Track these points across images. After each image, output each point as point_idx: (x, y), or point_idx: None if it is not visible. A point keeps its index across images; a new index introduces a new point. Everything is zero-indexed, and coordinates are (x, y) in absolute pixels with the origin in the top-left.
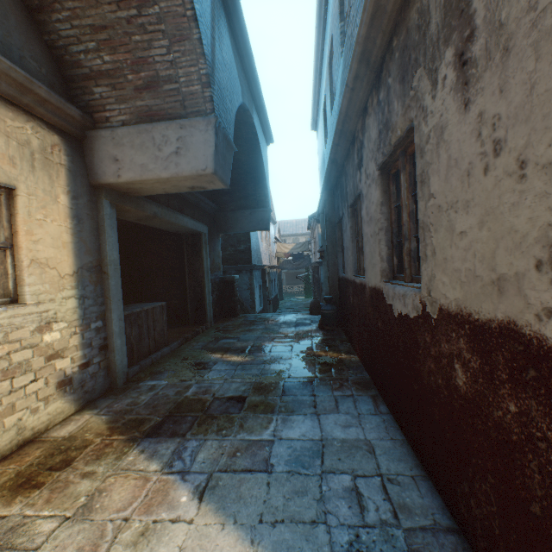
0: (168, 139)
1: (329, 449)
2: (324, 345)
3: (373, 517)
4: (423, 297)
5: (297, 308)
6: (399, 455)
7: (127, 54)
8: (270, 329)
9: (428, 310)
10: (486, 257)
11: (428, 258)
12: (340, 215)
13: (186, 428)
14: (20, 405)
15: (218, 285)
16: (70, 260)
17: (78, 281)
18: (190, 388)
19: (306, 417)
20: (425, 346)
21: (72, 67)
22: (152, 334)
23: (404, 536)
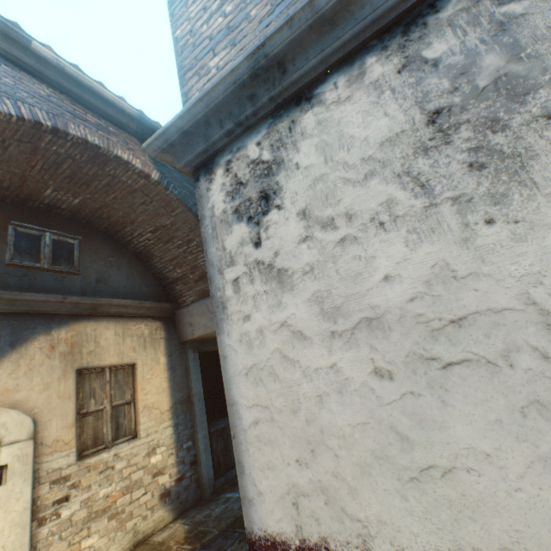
0: None
1: None
2: None
3: None
4: None
5: None
6: None
7: (187, 266)
8: None
9: None
10: None
11: None
12: None
13: (230, 543)
14: (136, 513)
15: None
16: (167, 399)
17: (173, 413)
18: None
19: None
20: None
21: (165, 280)
22: None
23: None
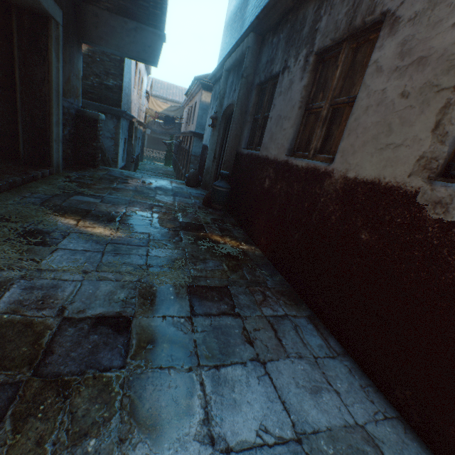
0: None
1: None
2: (217, 227)
3: None
4: None
5: (157, 173)
6: None
7: None
8: (144, 194)
9: None
10: None
11: None
12: (274, 70)
13: None
14: None
15: (73, 118)
16: None
17: None
18: (5, 290)
19: (248, 370)
20: None
21: None
22: None
23: None
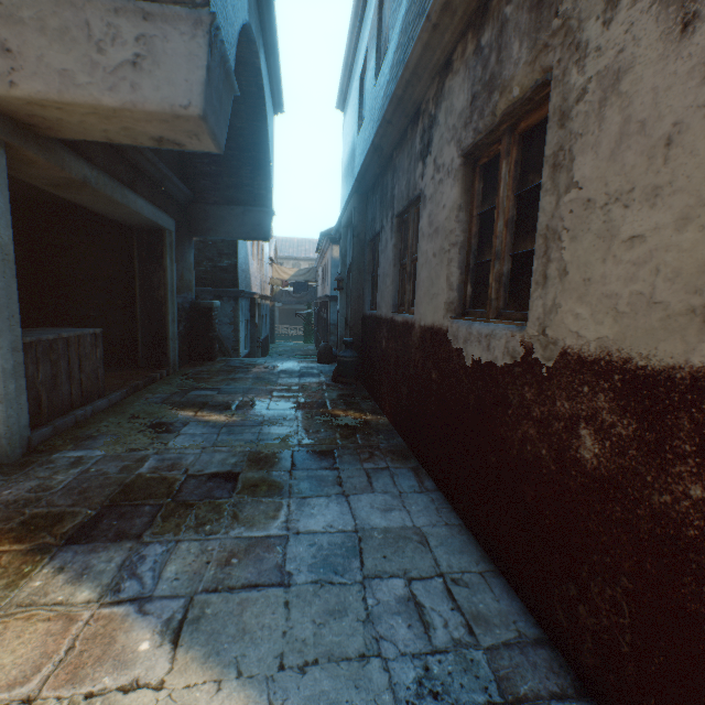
0: (118, 33)
1: (368, 544)
2: (342, 402)
3: (443, 636)
4: (530, 337)
5: (293, 355)
6: (460, 546)
7: None
8: (265, 380)
9: (536, 355)
10: (684, 273)
11: (549, 280)
12: (376, 229)
13: (143, 524)
14: None
15: (188, 312)
16: None
17: None
18: (145, 462)
19: (331, 499)
20: (522, 404)
21: None
22: (76, 377)
23: (486, 660)
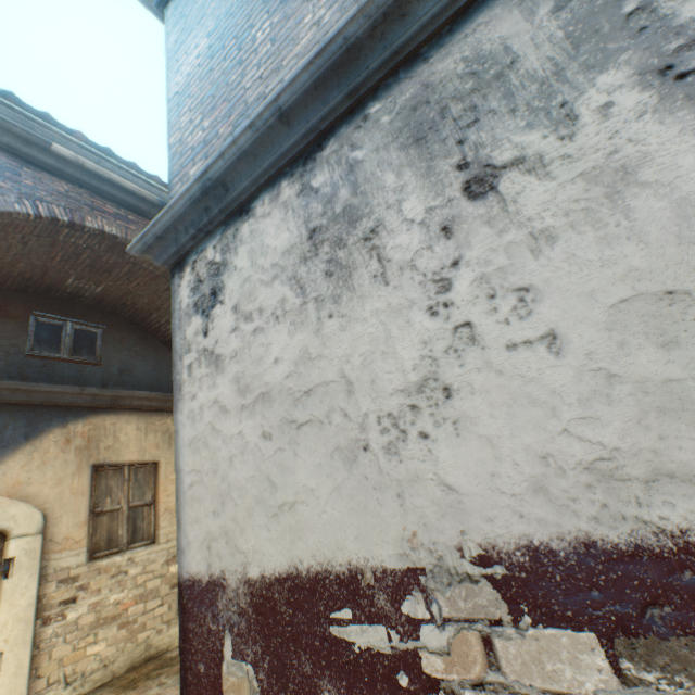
0: None
1: None
2: None
3: None
4: None
5: None
6: None
7: None
8: None
9: None
10: None
11: None
12: None
13: None
14: (149, 624)
15: None
16: None
17: None
18: None
19: None
20: None
21: None
22: None
23: None
